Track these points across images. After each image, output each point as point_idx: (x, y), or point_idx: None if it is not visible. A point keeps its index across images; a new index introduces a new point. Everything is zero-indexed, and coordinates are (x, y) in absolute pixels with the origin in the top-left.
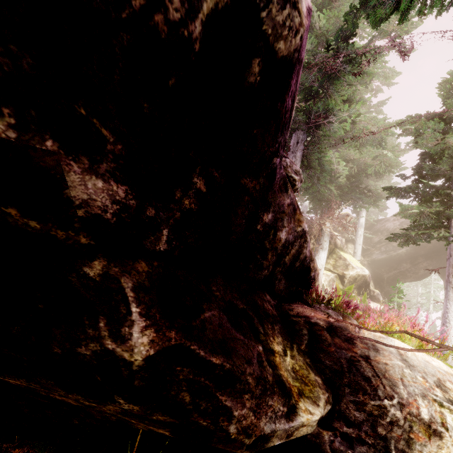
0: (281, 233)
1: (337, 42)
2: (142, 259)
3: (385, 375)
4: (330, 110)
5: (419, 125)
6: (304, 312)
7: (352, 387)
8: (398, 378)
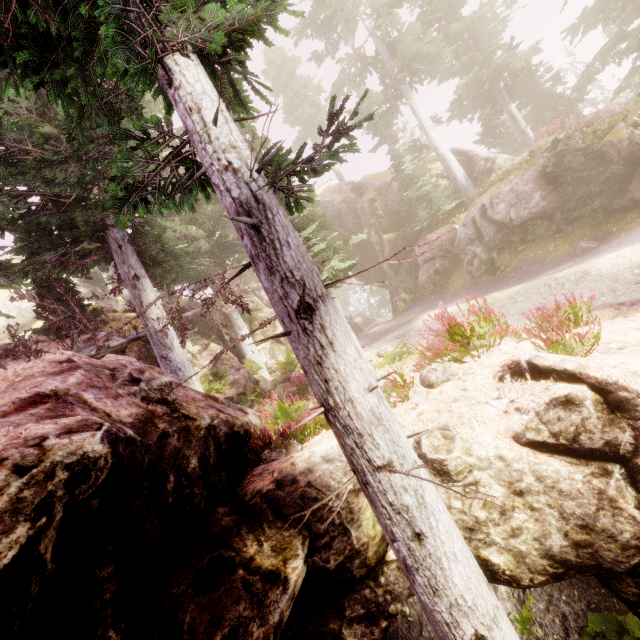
0: (191, 465)
1: None
2: None
3: (322, 485)
4: None
5: None
6: (255, 488)
7: (312, 512)
8: (329, 479)
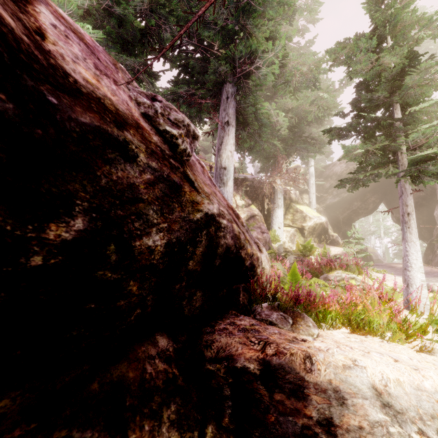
0: (148, 240)
1: None
2: None
3: None
4: (254, 53)
5: (350, 50)
6: (227, 347)
7: None
8: None
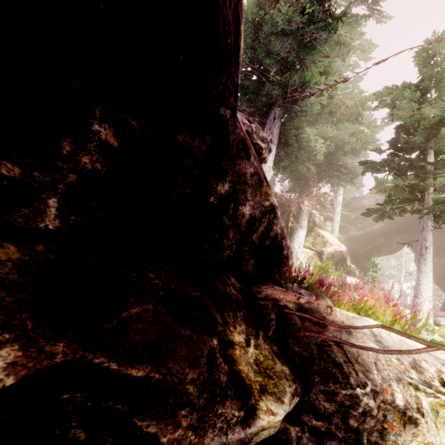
0: (244, 208)
1: (312, 5)
2: (12, 242)
3: (358, 360)
4: (306, 83)
5: (395, 96)
6: (272, 294)
7: (323, 375)
8: (371, 362)
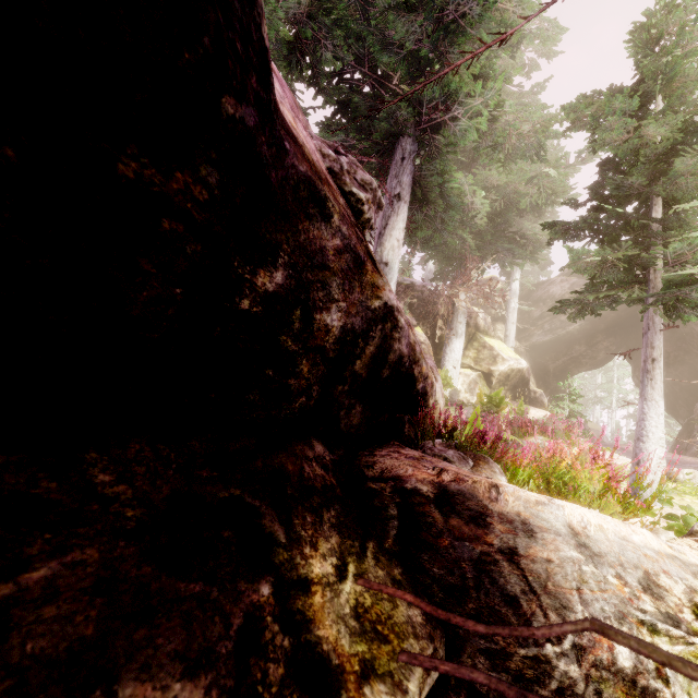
0: (327, 316)
1: None
2: None
3: (547, 587)
4: (452, 96)
5: (598, 109)
6: (393, 468)
7: (484, 620)
8: (571, 589)
